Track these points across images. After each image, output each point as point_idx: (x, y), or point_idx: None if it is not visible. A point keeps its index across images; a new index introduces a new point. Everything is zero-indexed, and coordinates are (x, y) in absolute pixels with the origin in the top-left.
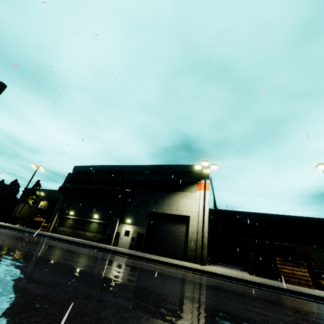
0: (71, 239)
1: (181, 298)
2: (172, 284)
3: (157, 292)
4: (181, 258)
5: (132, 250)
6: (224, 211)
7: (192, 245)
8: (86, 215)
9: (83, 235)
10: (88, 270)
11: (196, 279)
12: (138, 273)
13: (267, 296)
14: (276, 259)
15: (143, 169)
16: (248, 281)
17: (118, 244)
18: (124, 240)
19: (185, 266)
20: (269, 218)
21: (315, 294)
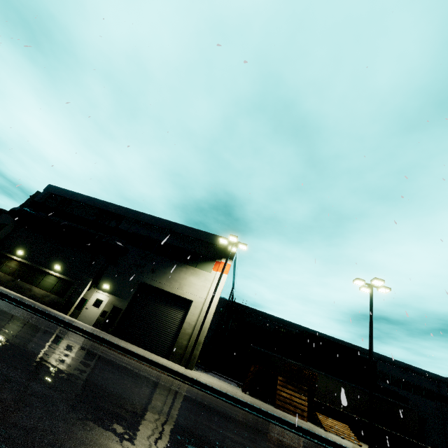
0: (4, 290)
1: (131, 400)
2: (129, 382)
3: (100, 387)
4: (163, 354)
5: (98, 328)
6: (241, 306)
7: (183, 340)
8: (42, 262)
9: (27, 290)
10: (11, 340)
11: (168, 383)
12: (89, 359)
13: (246, 419)
14: (277, 379)
15: (151, 222)
16: (234, 398)
17: (79, 316)
18: (90, 312)
19: (161, 364)
20: (290, 328)
21: (303, 426)
